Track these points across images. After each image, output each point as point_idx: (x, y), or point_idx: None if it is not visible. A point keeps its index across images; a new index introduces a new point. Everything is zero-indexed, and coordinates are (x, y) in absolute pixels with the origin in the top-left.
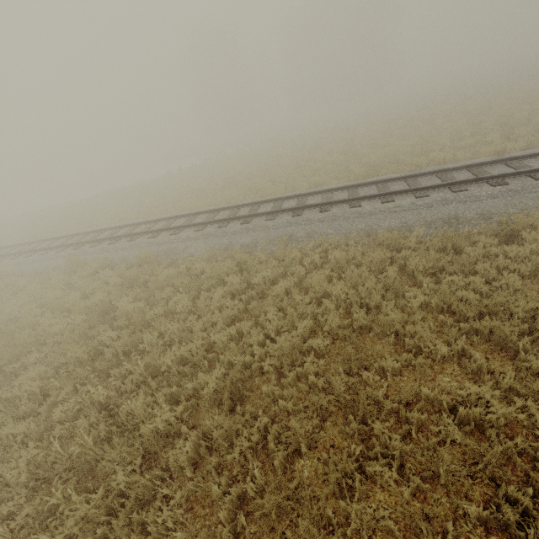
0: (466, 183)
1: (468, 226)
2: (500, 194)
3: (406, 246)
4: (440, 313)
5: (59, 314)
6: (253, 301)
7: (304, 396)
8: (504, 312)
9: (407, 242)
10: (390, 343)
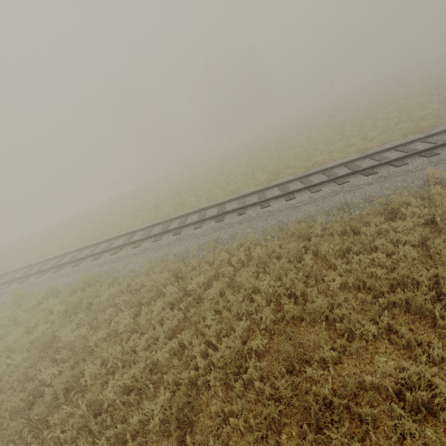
0: (346, 176)
1: (358, 209)
2: (374, 181)
3: (314, 234)
4: (358, 291)
5: (0, 355)
6: (191, 307)
7: (254, 406)
8: (411, 281)
9: (313, 230)
10: (322, 329)
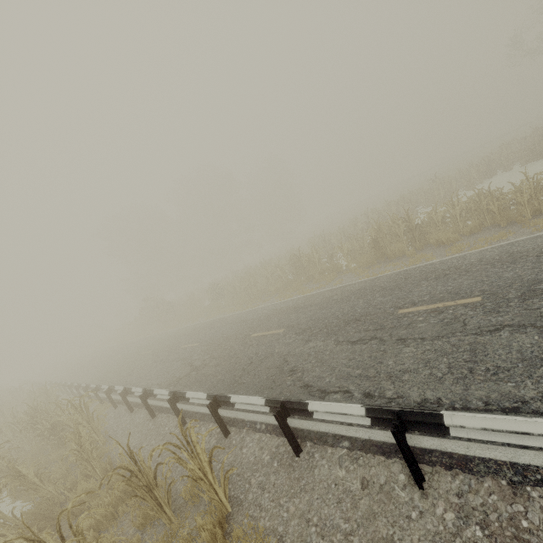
0: None
1: None
2: None
3: None
4: None
5: None
6: None
7: None
8: None
9: None
10: None
